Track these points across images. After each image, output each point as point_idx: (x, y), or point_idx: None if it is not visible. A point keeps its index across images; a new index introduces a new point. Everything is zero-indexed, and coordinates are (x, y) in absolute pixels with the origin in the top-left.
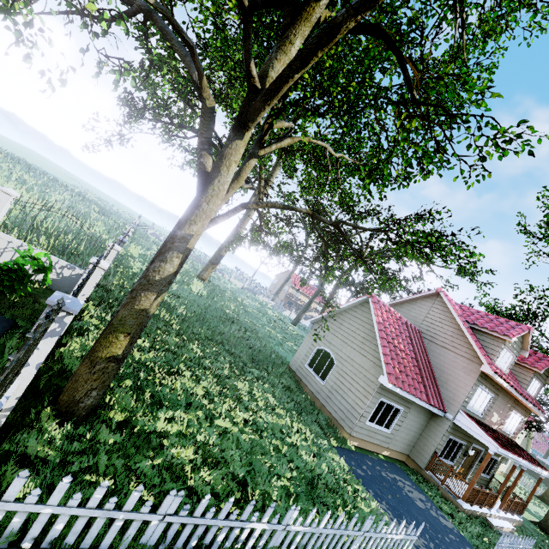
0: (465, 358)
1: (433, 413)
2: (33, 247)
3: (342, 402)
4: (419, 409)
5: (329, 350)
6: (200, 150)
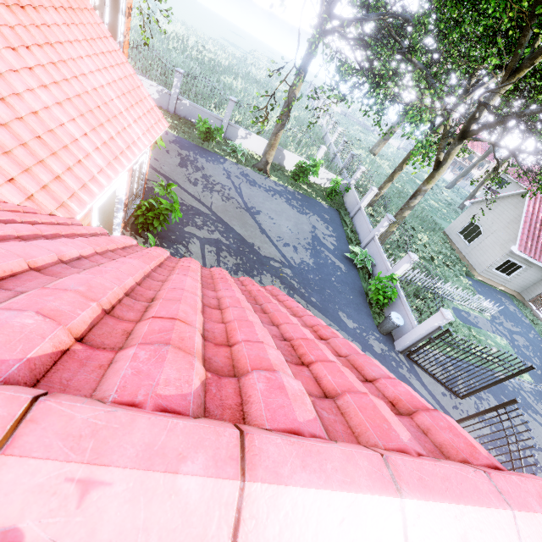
0: None
1: None
2: (329, 172)
3: (479, 257)
4: (539, 269)
5: (480, 225)
6: (439, 152)
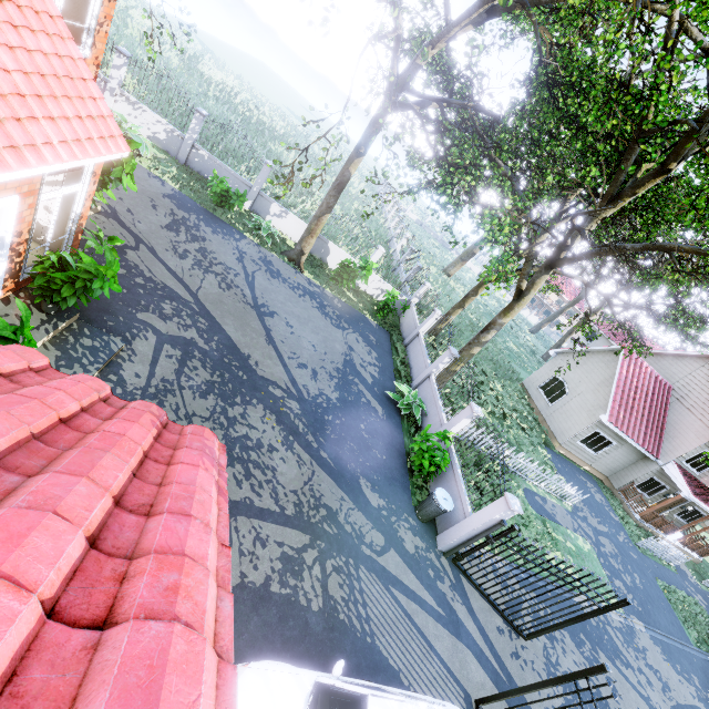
0: (704, 424)
1: (646, 456)
2: (385, 281)
3: (562, 423)
4: (631, 448)
5: (565, 381)
6: (522, 278)
